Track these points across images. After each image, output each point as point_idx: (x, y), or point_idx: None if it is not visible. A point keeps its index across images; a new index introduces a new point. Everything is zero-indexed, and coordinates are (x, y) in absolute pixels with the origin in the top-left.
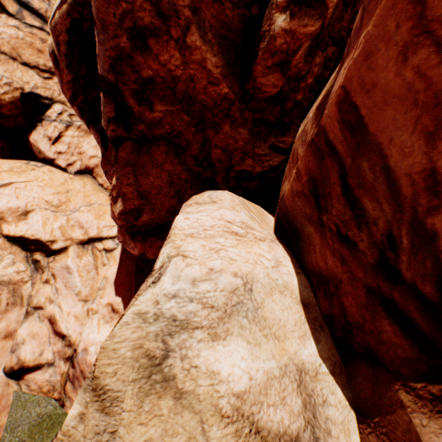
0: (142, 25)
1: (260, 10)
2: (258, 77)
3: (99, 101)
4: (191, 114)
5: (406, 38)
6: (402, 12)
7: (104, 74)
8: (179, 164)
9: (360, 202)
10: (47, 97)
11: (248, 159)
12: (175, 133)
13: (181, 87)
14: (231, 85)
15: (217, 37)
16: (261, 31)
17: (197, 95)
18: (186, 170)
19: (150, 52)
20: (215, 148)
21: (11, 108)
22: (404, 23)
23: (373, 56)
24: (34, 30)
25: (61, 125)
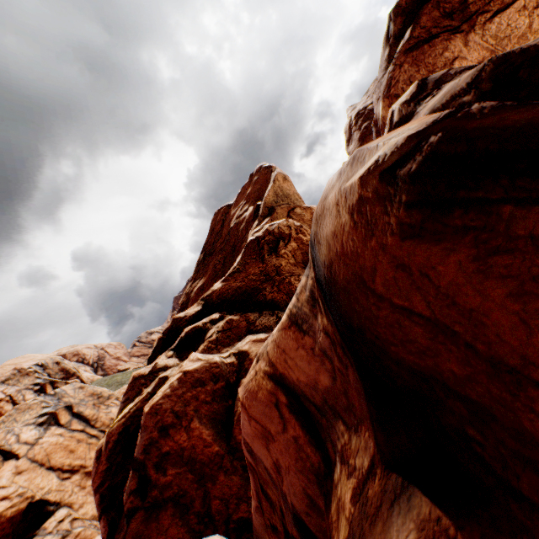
0: (167, 423)
1: (233, 401)
2: (237, 435)
3: (122, 483)
4: (194, 471)
5: (248, 418)
6: (245, 411)
7: (138, 455)
8: (183, 524)
9: (268, 493)
10: (56, 500)
11: (243, 503)
12: (181, 491)
13: (187, 452)
14: (220, 444)
15: (209, 419)
16: (234, 410)
17: (197, 455)
18: (189, 530)
19: (169, 435)
20: (214, 498)
21: (6, 524)
22: (246, 414)
23: (244, 423)
24: (75, 432)
25: (55, 537)
